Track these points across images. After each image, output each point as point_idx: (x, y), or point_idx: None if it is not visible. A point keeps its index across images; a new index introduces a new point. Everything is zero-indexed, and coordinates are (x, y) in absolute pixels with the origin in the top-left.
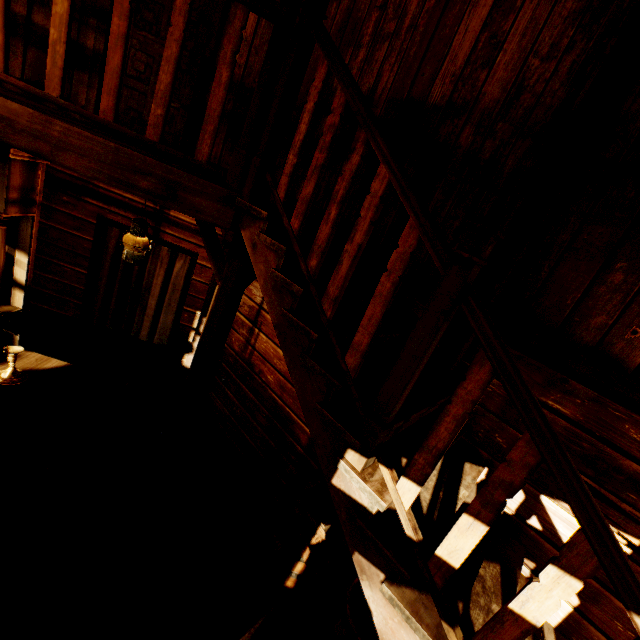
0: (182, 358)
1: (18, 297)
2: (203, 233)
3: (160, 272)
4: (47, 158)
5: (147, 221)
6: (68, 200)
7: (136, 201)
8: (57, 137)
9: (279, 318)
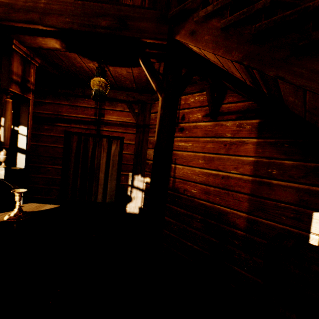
0: (125, 207)
1: (21, 160)
2: (144, 62)
3: (103, 155)
4: (37, 23)
5: (92, 127)
6: (47, 128)
7: (85, 117)
8: (43, 7)
9: (244, 50)
